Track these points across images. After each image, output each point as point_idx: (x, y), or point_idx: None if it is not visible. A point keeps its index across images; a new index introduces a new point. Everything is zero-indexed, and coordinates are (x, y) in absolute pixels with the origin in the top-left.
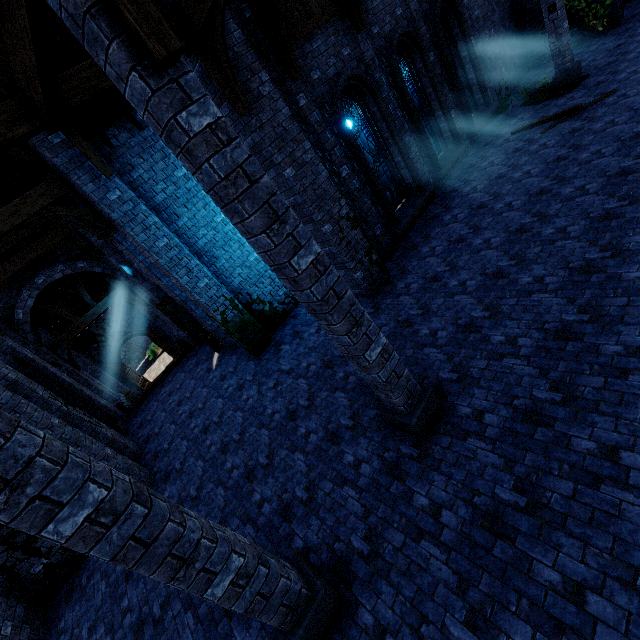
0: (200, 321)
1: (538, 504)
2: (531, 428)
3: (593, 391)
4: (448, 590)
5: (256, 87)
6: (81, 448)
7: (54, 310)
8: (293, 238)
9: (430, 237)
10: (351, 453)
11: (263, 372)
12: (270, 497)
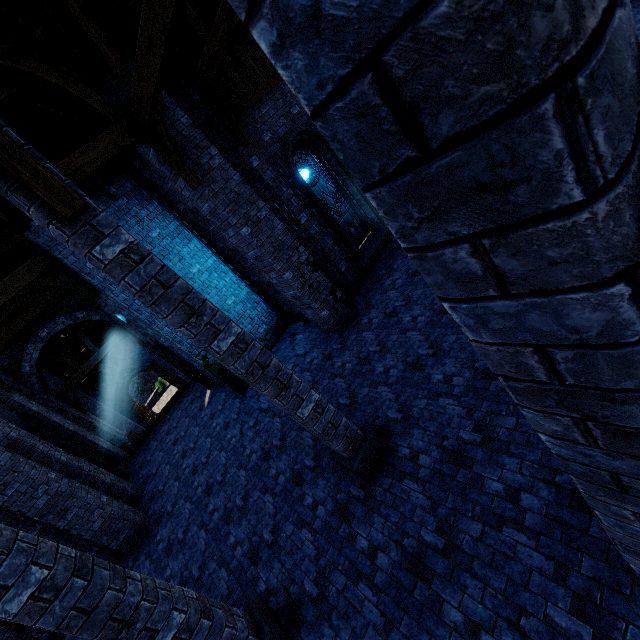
0: (189, 362)
1: (453, 546)
2: (455, 469)
3: (506, 432)
4: (376, 632)
5: (206, 162)
6: (77, 499)
7: (59, 359)
8: (211, 326)
9: (392, 269)
10: (311, 495)
11: (246, 410)
12: (242, 540)
